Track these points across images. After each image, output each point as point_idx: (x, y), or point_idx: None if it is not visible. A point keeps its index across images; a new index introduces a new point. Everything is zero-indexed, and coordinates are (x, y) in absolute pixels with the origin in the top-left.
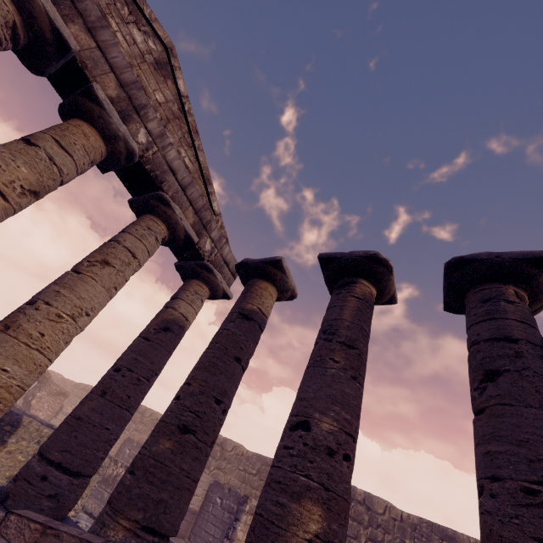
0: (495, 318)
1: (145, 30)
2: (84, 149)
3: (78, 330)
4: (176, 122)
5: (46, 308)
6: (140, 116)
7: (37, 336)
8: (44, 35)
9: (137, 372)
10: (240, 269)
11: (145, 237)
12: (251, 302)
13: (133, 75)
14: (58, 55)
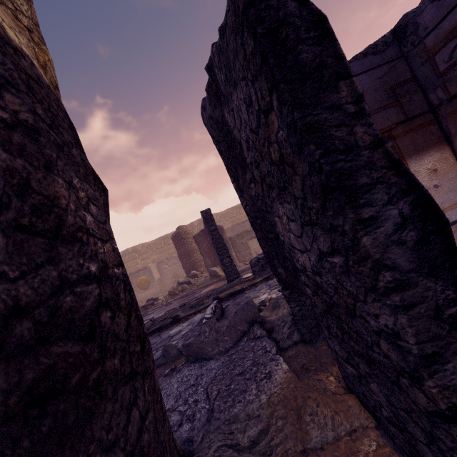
0: None
1: None
2: None
3: None
4: None
5: None
6: None
7: None
8: None
9: None
10: None
11: None
12: None
13: None
14: None
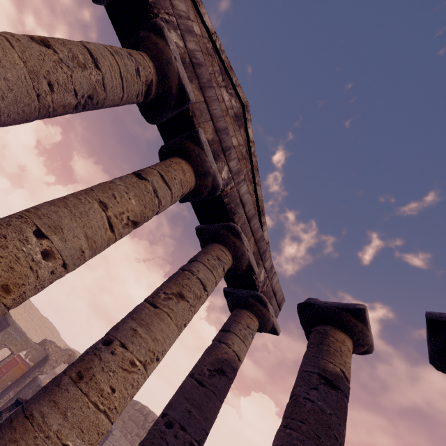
0: None
1: (230, 92)
2: (180, 183)
3: (145, 379)
4: (243, 162)
5: (121, 352)
6: (225, 156)
7: (108, 392)
8: (170, 90)
9: (191, 432)
10: (304, 309)
11: (215, 268)
12: (331, 360)
13: (224, 123)
14: (176, 106)
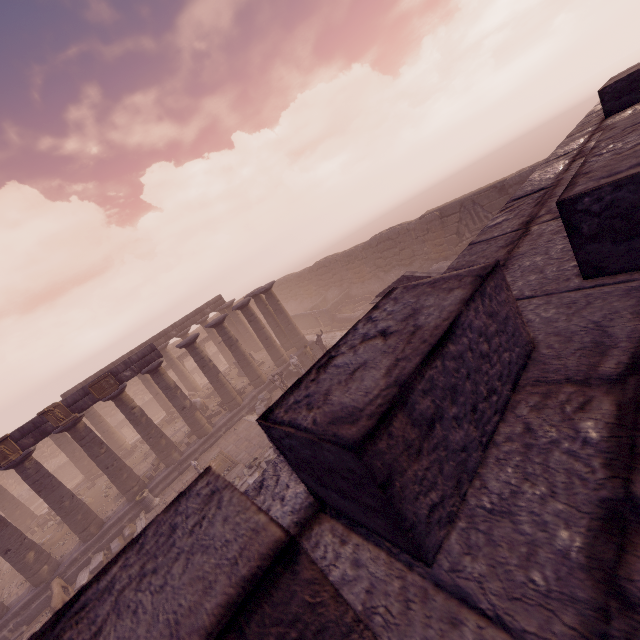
0: (54, 436)
1: None
2: None
3: None
4: None
5: None
6: None
7: None
8: None
9: None
10: None
11: None
12: None
13: None
14: None
